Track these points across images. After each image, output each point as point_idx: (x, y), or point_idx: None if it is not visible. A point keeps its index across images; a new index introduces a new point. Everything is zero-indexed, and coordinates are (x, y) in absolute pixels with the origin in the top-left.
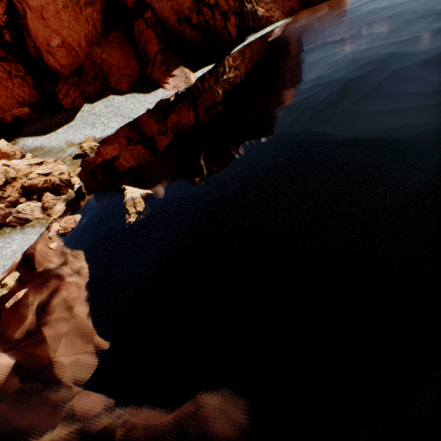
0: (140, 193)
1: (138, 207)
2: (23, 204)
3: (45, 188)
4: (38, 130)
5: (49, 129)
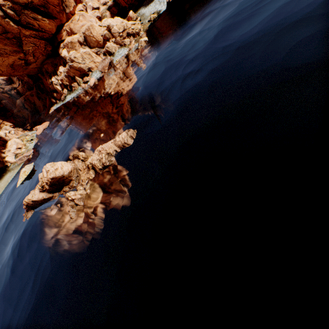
0: (144, 40)
1: (142, 44)
2: (126, 39)
3: (131, 34)
4: (147, 4)
5: (150, 3)
